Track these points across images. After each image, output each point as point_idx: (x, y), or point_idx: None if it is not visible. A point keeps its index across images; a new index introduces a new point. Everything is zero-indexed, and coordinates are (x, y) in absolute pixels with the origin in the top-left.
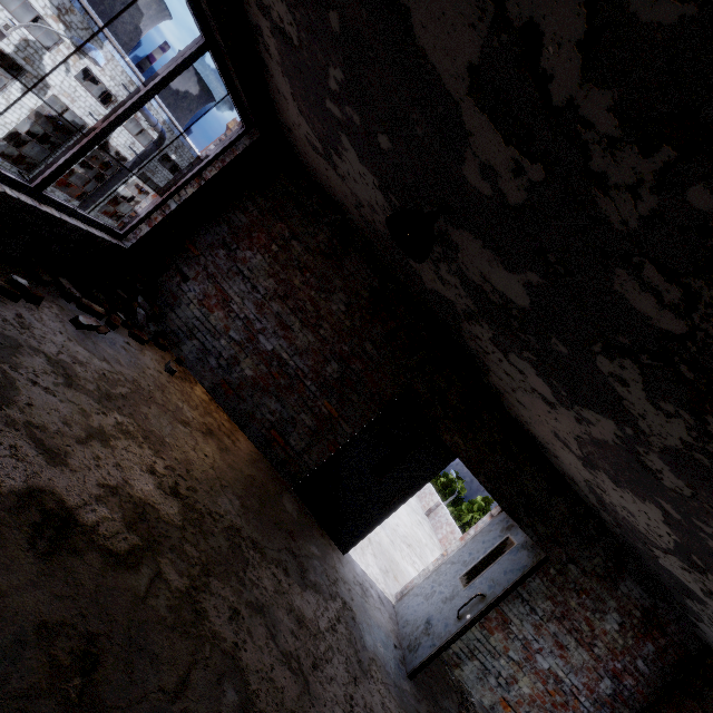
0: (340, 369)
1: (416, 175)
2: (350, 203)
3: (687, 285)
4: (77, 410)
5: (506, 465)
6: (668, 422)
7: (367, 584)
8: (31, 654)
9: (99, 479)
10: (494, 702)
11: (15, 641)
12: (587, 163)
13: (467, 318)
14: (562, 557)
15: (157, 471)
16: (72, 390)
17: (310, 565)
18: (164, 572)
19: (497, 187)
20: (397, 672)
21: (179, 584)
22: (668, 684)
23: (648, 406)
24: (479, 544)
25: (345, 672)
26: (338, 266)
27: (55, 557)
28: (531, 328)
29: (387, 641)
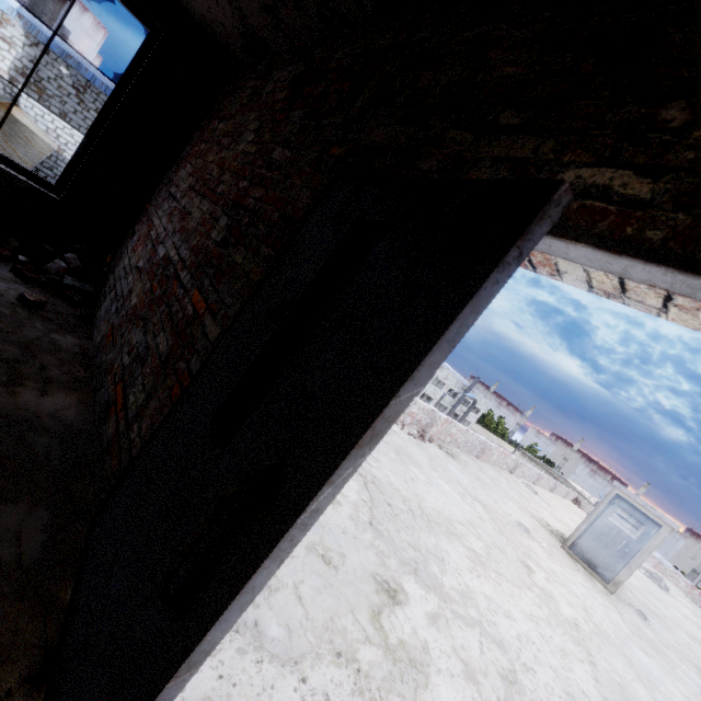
0: (229, 222)
1: None
2: None
3: None
4: None
5: None
6: None
7: None
8: None
9: None
10: None
11: None
12: None
13: None
14: None
15: None
16: None
17: None
18: None
19: None
20: None
21: None
22: None
23: None
24: None
25: None
26: (256, 102)
27: None
28: None
29: None
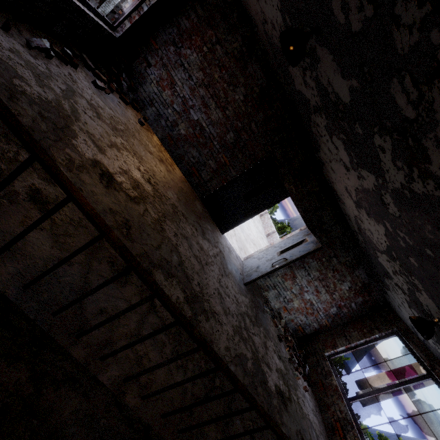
0: (234, 137)
1: (304, 3)
2: (259, 19)
3: (421, 89)
4: (104, 131)
5: (315, 205)
6: (398, 173)
7: (231, 249)
8: (109, 216)
9: (119, 165)
10: (280, 307)
11: (103, 210)
12: (394, 8)
13: (315, 111)
14: (331, 254)
15: (141, 170)
16: (101, 121)
17: (206, 232)
18: (148, 209)
19: (348, 18)
20: (239, 281)
21: (154, 216)
22: (363, 315)
23: (391, 164)
24: (290, 240)
25: (218, 271)
26: (243, 68)
27: (109, 189)
28: (347, 117)
29: (237, 270)
